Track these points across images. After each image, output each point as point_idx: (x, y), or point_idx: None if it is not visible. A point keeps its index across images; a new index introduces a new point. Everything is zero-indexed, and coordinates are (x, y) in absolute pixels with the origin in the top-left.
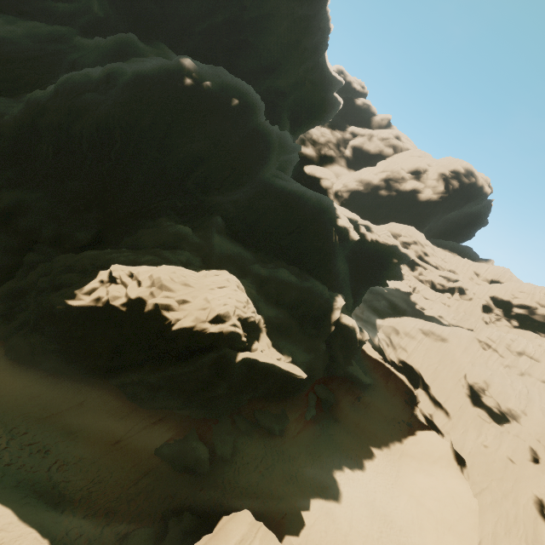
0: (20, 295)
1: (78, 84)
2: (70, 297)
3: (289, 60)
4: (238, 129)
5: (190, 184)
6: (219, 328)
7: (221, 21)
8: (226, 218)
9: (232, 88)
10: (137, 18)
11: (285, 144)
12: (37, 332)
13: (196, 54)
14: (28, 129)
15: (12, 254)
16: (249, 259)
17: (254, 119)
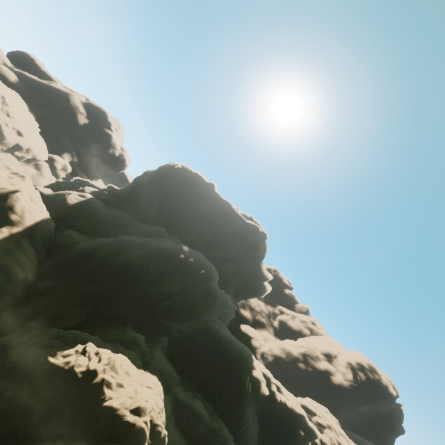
0: (6, 349)
1: (127, 242)
2: (52, 355)
3: (241, 258)
4: (199, 285)
5: (158, 308)
6: (135, 419)
7: (209, 234)
8: (171, 340)
9: (204, 265)
10: (169, 222)
11: (226, 302)
12: (5, 377)
13: (191, 242)
14: (87, 253)
15: (21, 318)
16: (175, 380)
17: (211, 282)
